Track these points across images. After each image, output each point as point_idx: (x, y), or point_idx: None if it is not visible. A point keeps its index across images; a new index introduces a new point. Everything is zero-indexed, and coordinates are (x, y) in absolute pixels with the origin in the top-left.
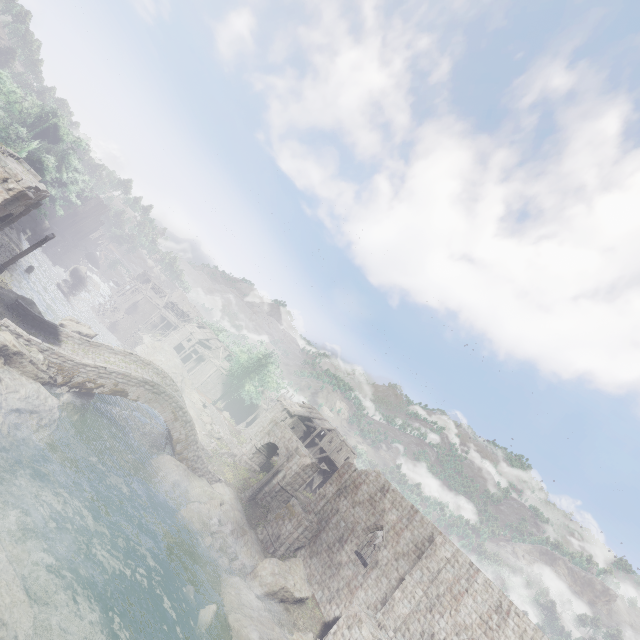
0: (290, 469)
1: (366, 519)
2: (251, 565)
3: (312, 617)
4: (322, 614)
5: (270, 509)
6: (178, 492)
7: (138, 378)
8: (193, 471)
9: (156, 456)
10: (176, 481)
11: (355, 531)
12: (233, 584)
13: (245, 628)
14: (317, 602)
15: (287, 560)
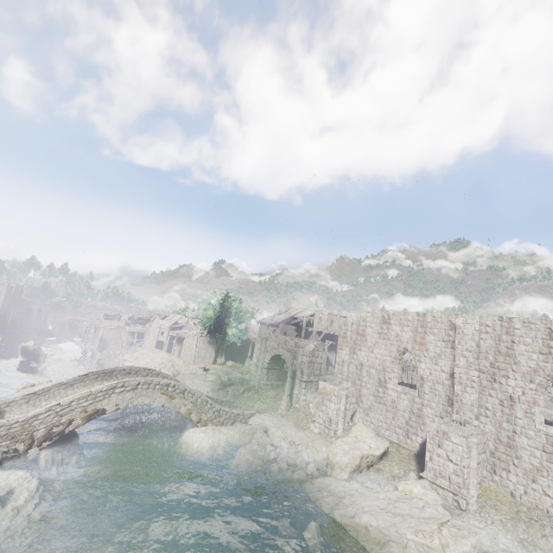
0: (302, 363)
1: (388, 353)
2: (324, 459)
3: (402, 459)
4: (408, 450)
5: (309, 404)
6: (220, 451)
7: (101, 390)
8: (223, 425)
9: (180, 438)
10: (211, 444)
11: (387, 368)
12: (318, 488)
13: (354, 519)
14: (397, 444)
15: (349, 433)
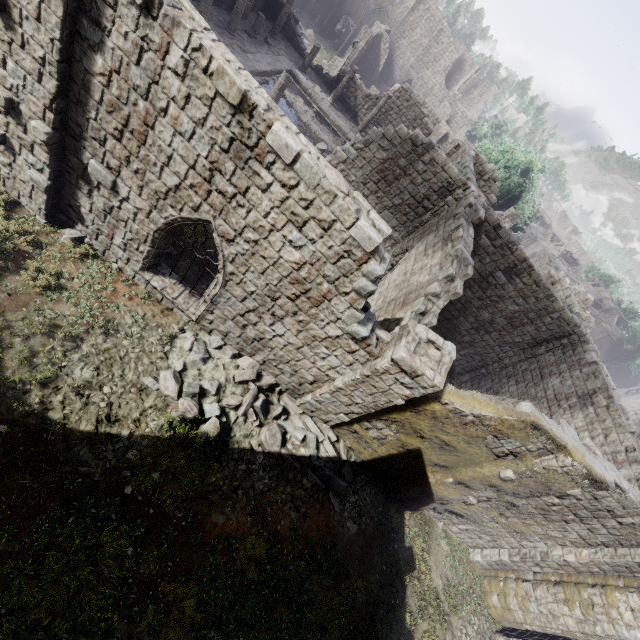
0: None
1: None
2: None
3: None
4: None
5: None
6: None
7: None
8: None
9: None
10: None
11: None
12: None
13: None
14: None
15: None
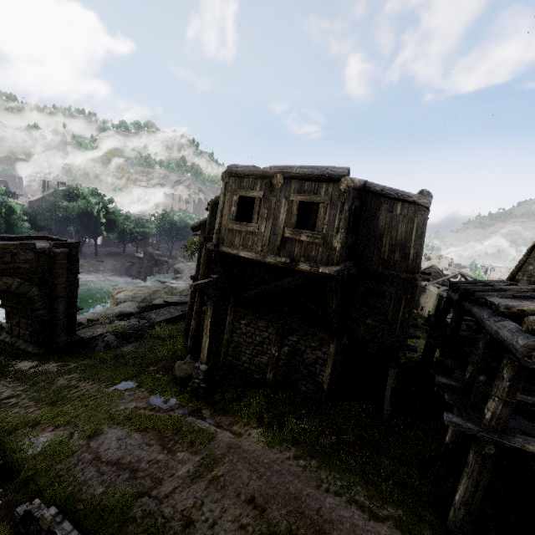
0: None
1: None
2: None
3: None
4: None
5: None
6: None
7: None
8: None
9: None
10: None
11: None
12: None
13: None
14: None
15: None
